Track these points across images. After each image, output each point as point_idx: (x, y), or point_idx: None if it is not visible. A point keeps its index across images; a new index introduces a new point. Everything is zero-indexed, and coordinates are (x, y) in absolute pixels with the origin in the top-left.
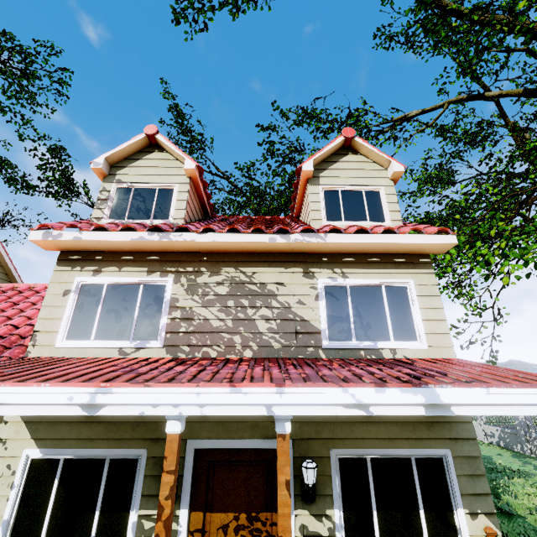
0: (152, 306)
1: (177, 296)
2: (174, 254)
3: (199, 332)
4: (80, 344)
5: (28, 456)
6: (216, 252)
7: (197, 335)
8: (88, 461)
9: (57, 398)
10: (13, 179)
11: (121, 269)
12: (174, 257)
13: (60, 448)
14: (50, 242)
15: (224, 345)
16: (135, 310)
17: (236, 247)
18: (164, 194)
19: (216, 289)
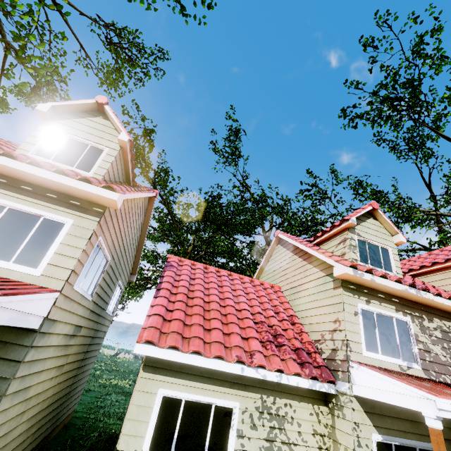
0: (403, 336)
1: (416, 332)
2: (405, 300)
3: (436, 362)
4: (377, 356)
5: (374, 439)
6: (426, 305)
7: (436, 364)
8: (406, 448)
9: None
10: None
11: (381, 304)
12: (406, 302)
13: (391, 436)
14: (352, 276)
15: None
16: (395, 337)
17: (445, 307)
18: (383, 252)
19: (434, 332)
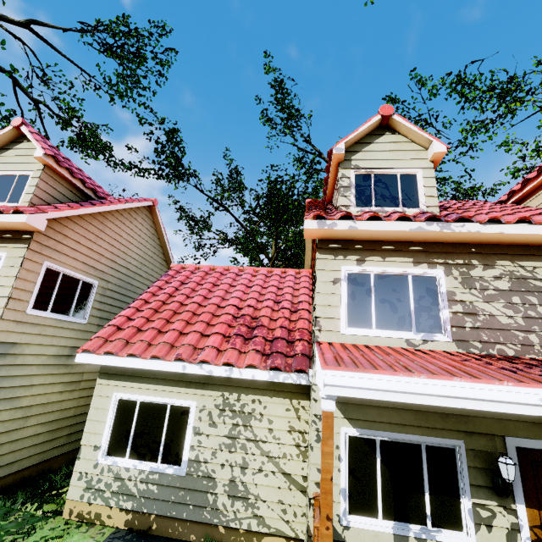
0: (425, 298)
1: (452, 289)
2: (437, 245)
3: (487, 328)
4: (365, 332)
5: (345, 433)
6: (484, 244)
7: (486, 331)
8: (402, 445)
9: (527, 399)
10: (115, 163)
11: (385, 259)
12: (438, 248)
13: (374, 430)
14: (321, 231)
15: (520, 343)
16: (409, 302)
17: (518, 239)
18: (406, 180)
19: (494, 283)
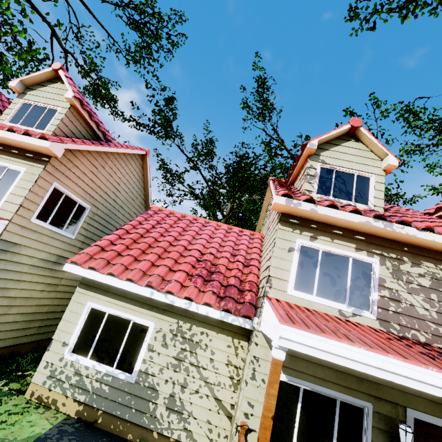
0: (360, 280)
1: (383, 277)
2: (377, 238)
3: (406, 315)
4: (307, 297)
5: None
6: (415, 246)
7: (405, 317)
8: (321, 397)
9: None
10: (117, 113)
11: (333, 241)
12: (378, 241)
13: (301, 379)
14: (287, 207)
15: (431, 333)
16: (346, 279)
17: None
18: (361, 180)
19: (418, 279)
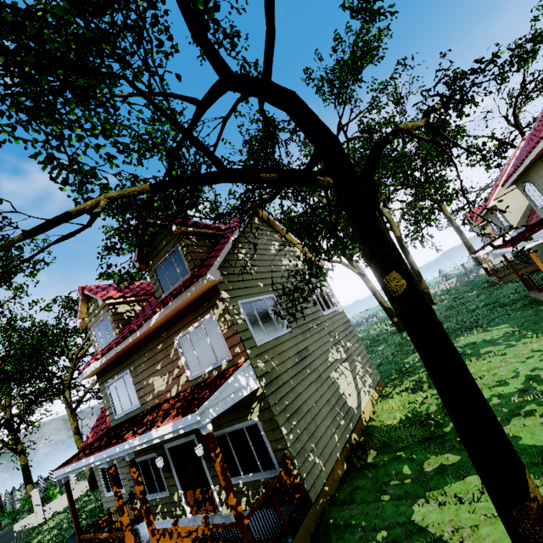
0: None
1: None
2: None
3: None
4: None
5: None
6: None
7: None
8: None
9: None
10: None
11: None
12: None
13: None
14: None
15: None
16: None
17: None
18: None
19: None
